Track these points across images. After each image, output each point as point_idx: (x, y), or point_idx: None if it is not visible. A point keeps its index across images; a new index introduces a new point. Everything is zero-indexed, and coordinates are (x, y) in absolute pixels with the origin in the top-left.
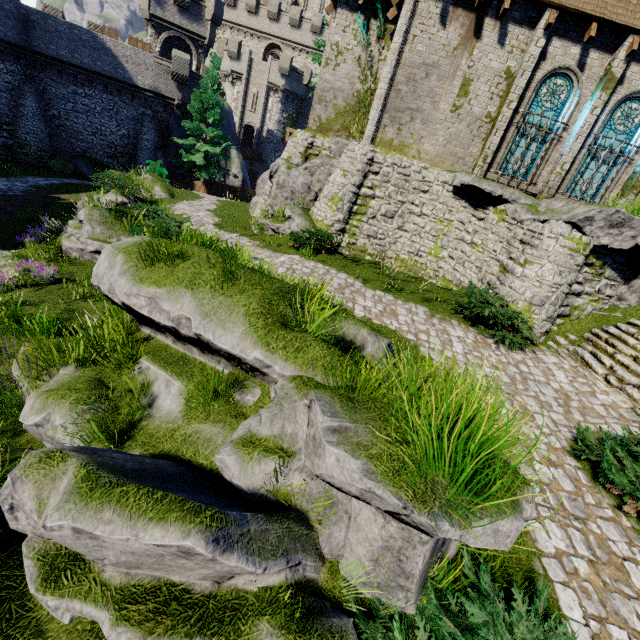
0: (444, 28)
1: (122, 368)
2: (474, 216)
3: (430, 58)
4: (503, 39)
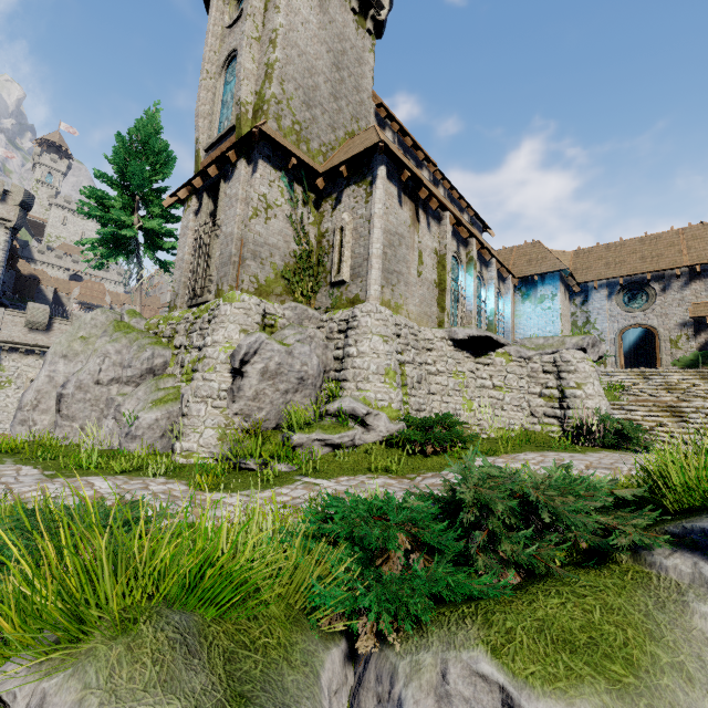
0: (401, 208)
1: None
2: (479, 363)
3: (399, 229)
4: (429, 226)
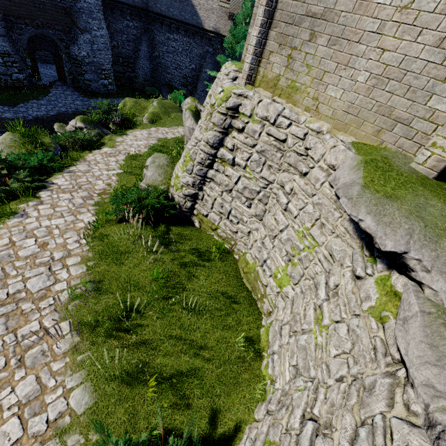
0: None
1: None
2: (352, 258)
3: None
4: None
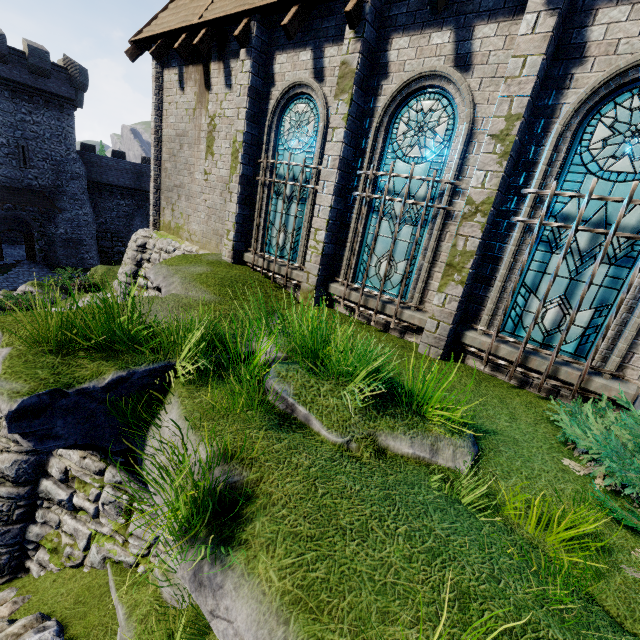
0: (184, 92)
1: None
2: None
3: (180, 127)
4: (230, 79)
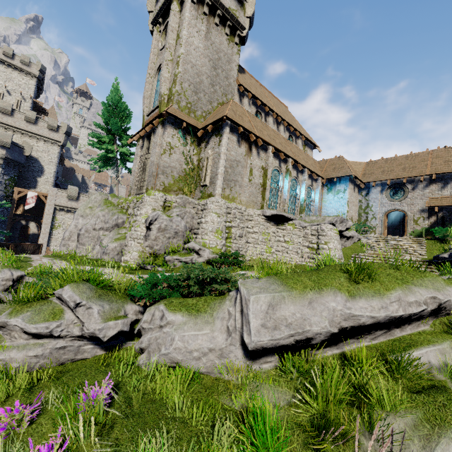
0: (239, 147)
1: (400, 375)
2: (279, 228)
3: (237, 158)
4: (258, 154)
